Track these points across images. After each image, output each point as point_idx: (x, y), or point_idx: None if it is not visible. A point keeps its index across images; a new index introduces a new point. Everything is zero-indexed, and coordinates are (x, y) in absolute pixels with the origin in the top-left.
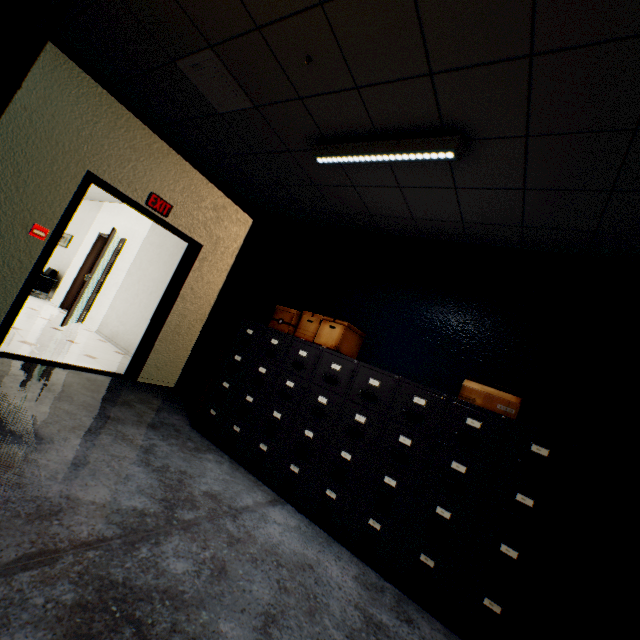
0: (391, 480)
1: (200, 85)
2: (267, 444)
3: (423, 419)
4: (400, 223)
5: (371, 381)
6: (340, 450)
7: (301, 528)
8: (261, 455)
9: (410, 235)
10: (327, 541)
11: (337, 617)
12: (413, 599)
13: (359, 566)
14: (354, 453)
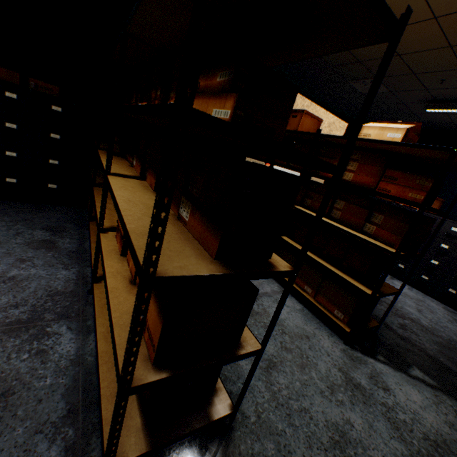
0: None
1: (356, 86)
2: None
3: None
4: None
5: (452, 229)
6: (430, 260)
7: (410, 289)
8: None
9: None
10: (423, 295)
11: (441, 315)
12: None
13: (442, 305)
14: (439, 261)
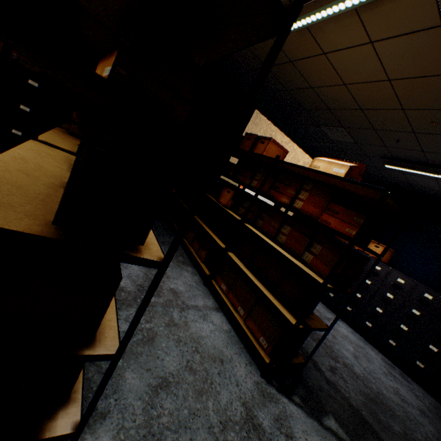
0: (404, 327)
1: (327, 132)
2: (333, 294)
3: (428, 305)
4: (430, 190)
5: (398, 279)
6: (375, 307)
7: (353, 333)
8: (329, 298)
9: (436, 196)
10: (365, 342)
11: (377, 366)
12: (409, 376)
13: (382, 356)
14: (384, 310)
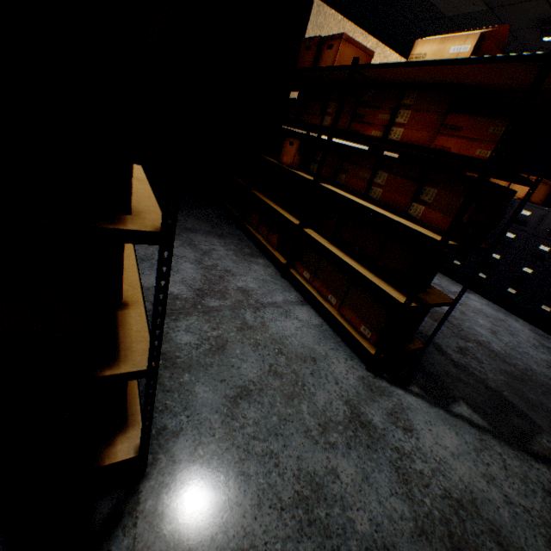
0: None
1: (438, 4)
2: (459, 261)
3: None
4: None
5: None
6: (522, 267)
7: (489, 305)
8: (454, 267)
9: None
10: (507, 313)
11: (524, 339)
12: None
13: (530, 326)
14: (534, 269)
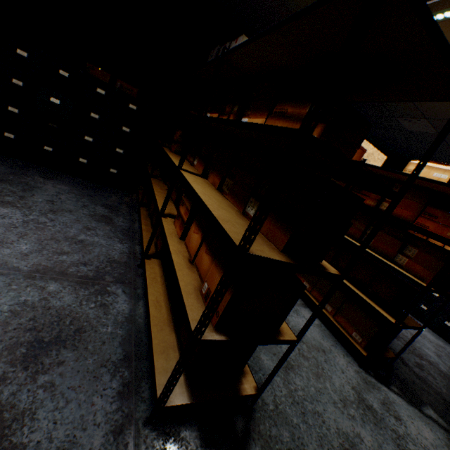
0: None
1: (404, 123)
2: None
3: None
4: None
5: None
6: None
7: (430, 332)
8: None
9: None
10: (444, 342)
11: None
12: None
13: None
14: None
